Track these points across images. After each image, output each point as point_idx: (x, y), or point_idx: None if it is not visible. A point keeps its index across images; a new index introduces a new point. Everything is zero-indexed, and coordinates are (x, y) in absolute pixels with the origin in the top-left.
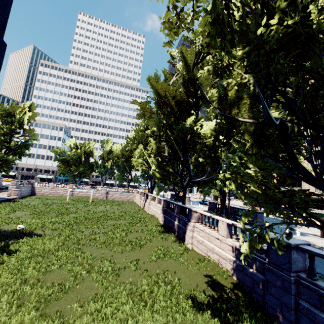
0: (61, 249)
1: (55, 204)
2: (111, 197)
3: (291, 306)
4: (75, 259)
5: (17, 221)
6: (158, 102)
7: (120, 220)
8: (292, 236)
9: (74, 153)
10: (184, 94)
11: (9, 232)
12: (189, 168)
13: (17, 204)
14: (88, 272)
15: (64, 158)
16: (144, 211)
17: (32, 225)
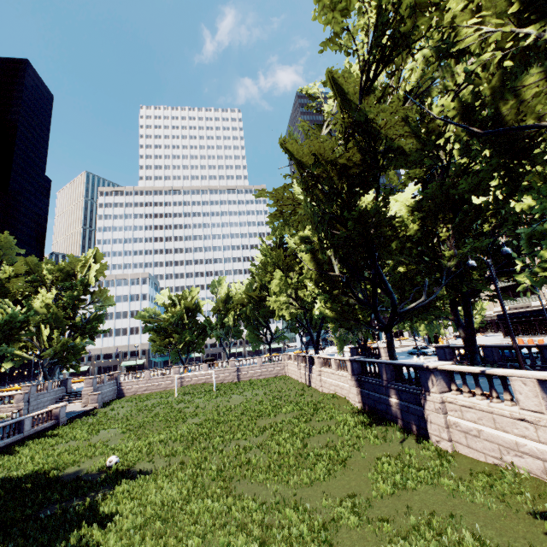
0: (193, 496)
1: (159, 406)
2: (245, 375)
3: None
4: (226, 515)
5: (105, 451)
6: (306, 179)
7: (278, 416)
8: None
9: (172, 313)
10: (353, 151)
11: (95, 473)
12: (386, 288)
13: (99, 418)
14: (263, 544)
15: (158, 324)
16: (313, 390)
17: (131, 452)
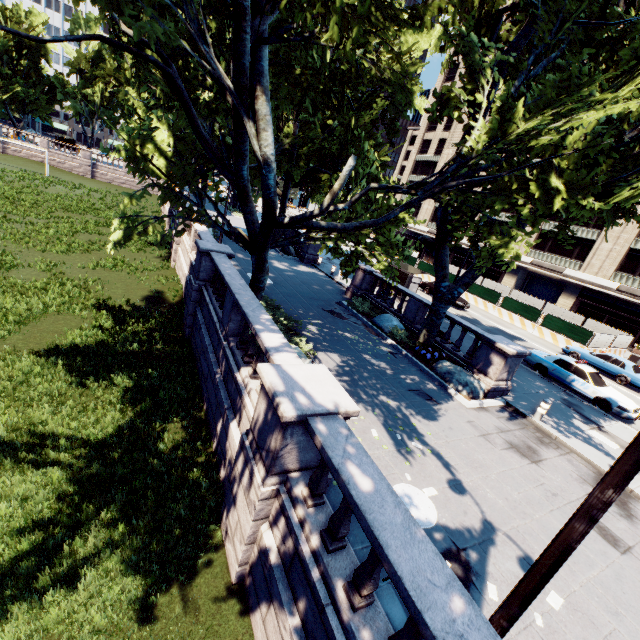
0: None
1: None
2: (103, 176)
3: (189, 312)
4: None
5: None
6: None
7: (85, 216)
8: (335, 277)
9: None
10: None
11: None
12: None
13: None
14: None
15: None
16: (158, 214)
17: None
